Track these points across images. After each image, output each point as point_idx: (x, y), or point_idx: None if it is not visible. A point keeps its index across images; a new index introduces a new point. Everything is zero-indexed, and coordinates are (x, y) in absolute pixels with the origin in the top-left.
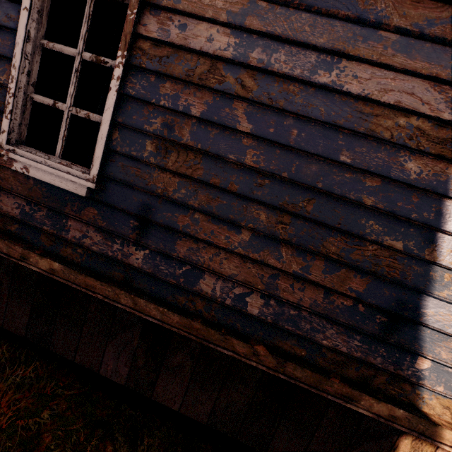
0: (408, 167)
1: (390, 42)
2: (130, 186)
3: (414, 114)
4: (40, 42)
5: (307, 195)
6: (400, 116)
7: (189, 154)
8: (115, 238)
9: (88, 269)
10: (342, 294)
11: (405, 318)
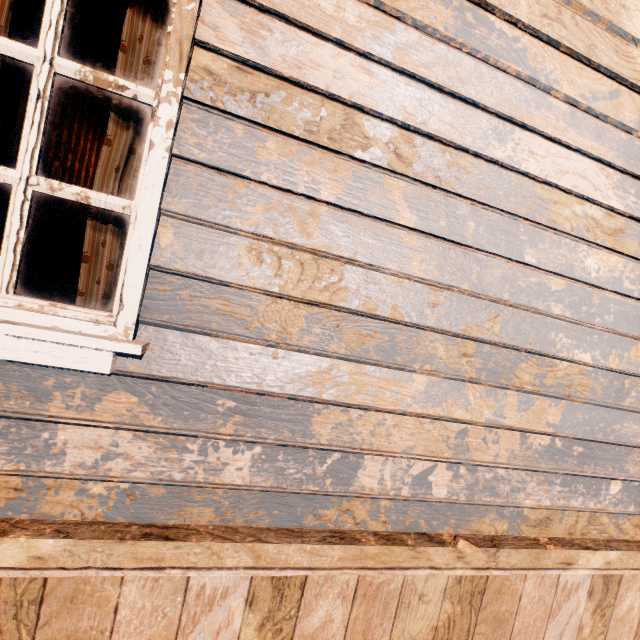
0: (588, 264)
1: (560, 113)
2: (210, 334)
3: (588, 201)
4: None
5: (492, 311)
6: (576, 203)
7: (321, 266)
8: (185, 442)
9: (126, 523)
10: (539, 432)
11: (597, 442)
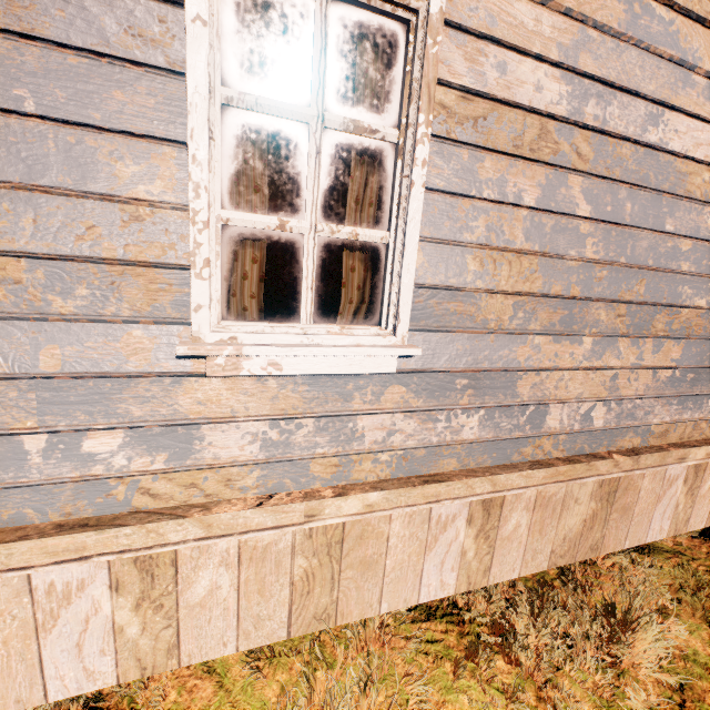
0: (709, 224)
1: (700, 89)
2: (450, 331)
3: None
4: (221, 95)
5: (639, 277)
6: (705, 171)
7: (523, 262)
8: (436, 415)
9: (405, 477)
10: (666, 368)
11: (704, 368)
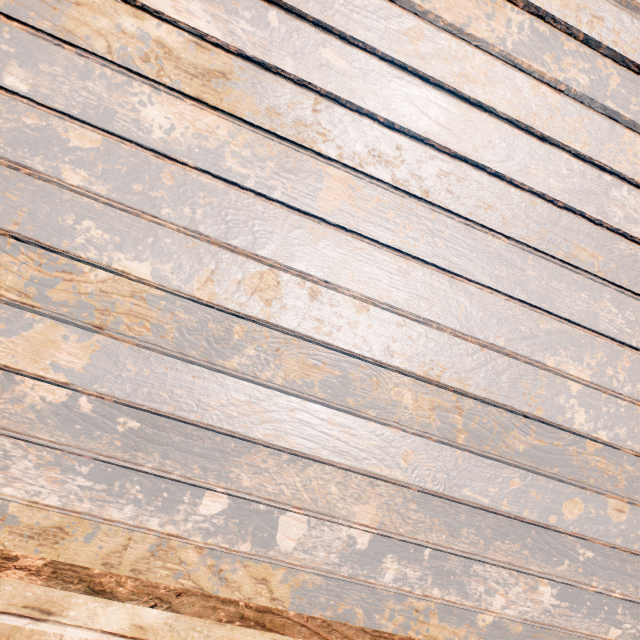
0: (149, 116)
1: None
2: None
3: (151, 14)
4: None
5: None
6: (127, 14)
7: None
8: None
9: None
10: (38, 378)
11: (172, 418)
